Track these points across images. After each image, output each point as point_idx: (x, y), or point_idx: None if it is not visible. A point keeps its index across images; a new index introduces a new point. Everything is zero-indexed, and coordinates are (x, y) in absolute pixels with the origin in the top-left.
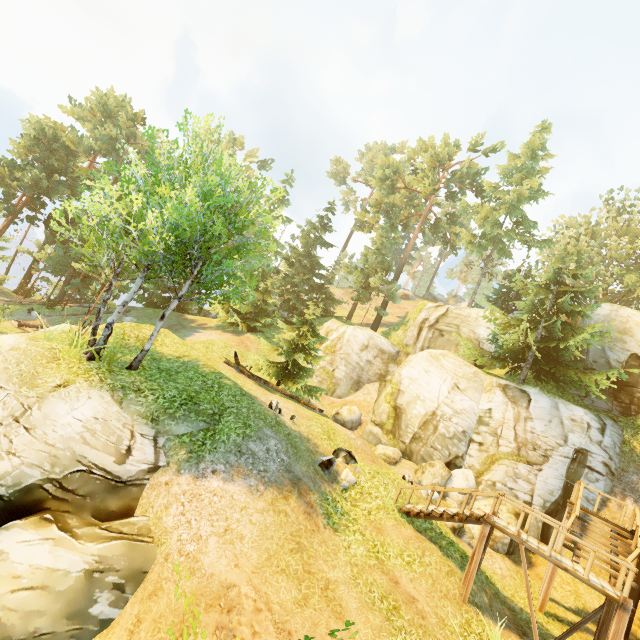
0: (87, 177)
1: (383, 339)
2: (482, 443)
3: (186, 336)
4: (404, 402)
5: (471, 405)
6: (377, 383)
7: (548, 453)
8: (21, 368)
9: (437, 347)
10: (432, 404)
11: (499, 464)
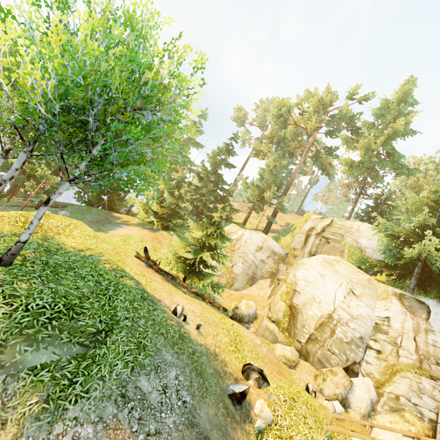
0: None
1: (275, 242)
2: (380, 351)
3: (109, 230)
4: (300, 302)
5: (367, 311)
6: (269, 279)
7: None
8: None
9: (323, 252)
10: (328, 307)
11: (401, 376)
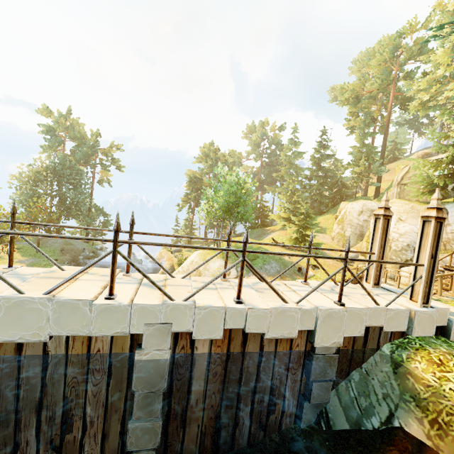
0: (209, 185)
1: (373, 203)
2: None
3: (264, 238)
4: None
5: (410, 228)
6: None
7: None
8: (202, 257)
9: (405, 196)
10: None
11: None
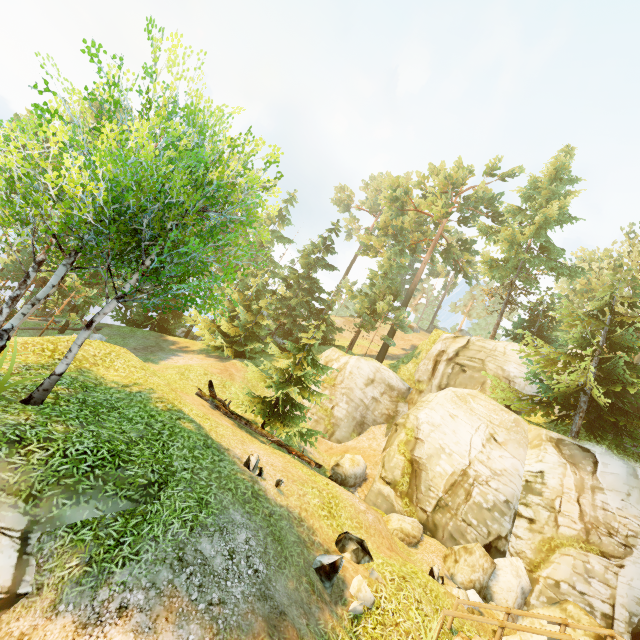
0: None
1: (391, 373)
2: (533, 520)
3: (161, 359)
4: (424, 455)
5: (514, 464)
6: (384, 425)
7: (630, 541)
8: None
9: (458, 385)
10: (461, 460)
11: (562, 554)
